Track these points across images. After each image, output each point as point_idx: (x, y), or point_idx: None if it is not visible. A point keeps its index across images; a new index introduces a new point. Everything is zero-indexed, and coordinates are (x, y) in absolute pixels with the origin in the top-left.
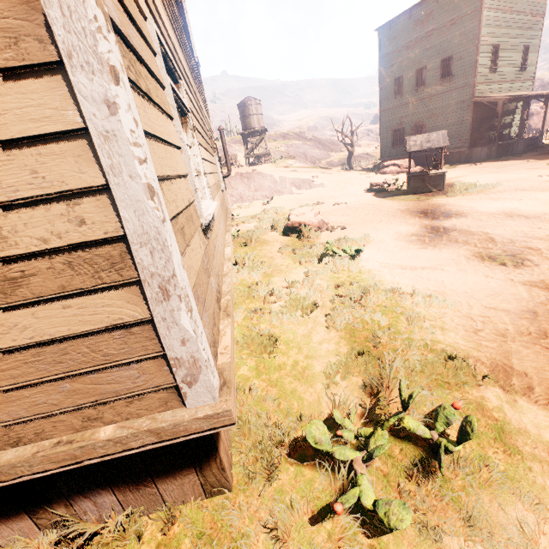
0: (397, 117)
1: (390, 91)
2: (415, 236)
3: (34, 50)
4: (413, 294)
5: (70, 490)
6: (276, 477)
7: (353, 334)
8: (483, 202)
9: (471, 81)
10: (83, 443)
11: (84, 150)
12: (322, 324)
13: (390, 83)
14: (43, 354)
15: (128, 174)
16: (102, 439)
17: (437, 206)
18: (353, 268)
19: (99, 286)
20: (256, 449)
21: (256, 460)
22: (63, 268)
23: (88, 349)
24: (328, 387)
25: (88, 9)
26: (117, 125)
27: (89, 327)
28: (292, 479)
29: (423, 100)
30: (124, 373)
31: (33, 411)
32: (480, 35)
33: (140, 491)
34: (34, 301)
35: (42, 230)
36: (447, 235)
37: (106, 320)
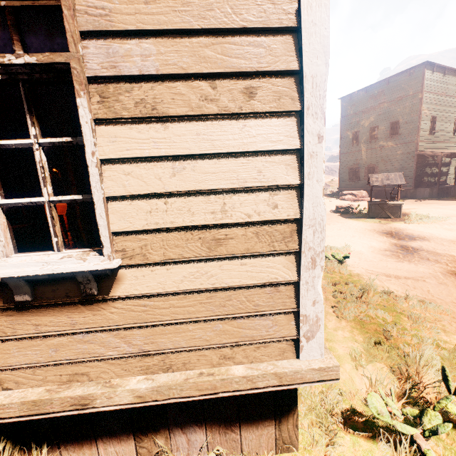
0: (354, 159)
1: (349, 140)
2: (388, 251)
3: (287, 103)
4: (407, 298)
5: (175, 423)
6: (339, 442)
7: (363, 325)
8: (439, 231)
9: (414, 139)
10: (224, 377)
11: (292, 162)
12: (332, 314)
13: (349, 135)
14: (214, 298)
15: (316, 179)
16: (239, 375)
17: (398, 229)
18: (344, 271)
19: (271, 252)
20: (311, 414)
21: (312, 425)
22: (252, 236)
23: (245, 299)
24: (357, 368)
25: (325, 85)
26: (319, 149)
27: (253, 281)
28: (350, 447)
29: (375, 149)
30: (262, 322)
31: (190, 343)
32: (421, 109)
33: (226, 436)
34: (225, 257)
35: (249, 208)
36: (417, 253)
37: (266, 278)
